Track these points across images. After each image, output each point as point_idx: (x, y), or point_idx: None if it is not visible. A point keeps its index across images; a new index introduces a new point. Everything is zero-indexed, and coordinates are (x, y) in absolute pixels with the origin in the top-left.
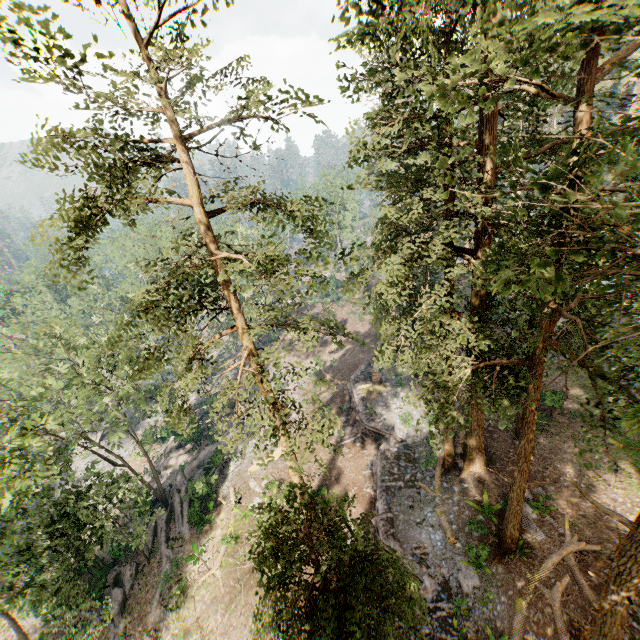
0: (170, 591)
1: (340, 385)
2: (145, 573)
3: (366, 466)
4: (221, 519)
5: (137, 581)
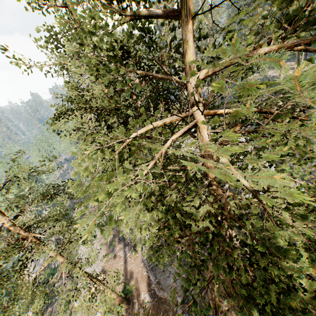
0: None
1: (115, 227)
2: None
3: (140, 261)
4: None
5: None
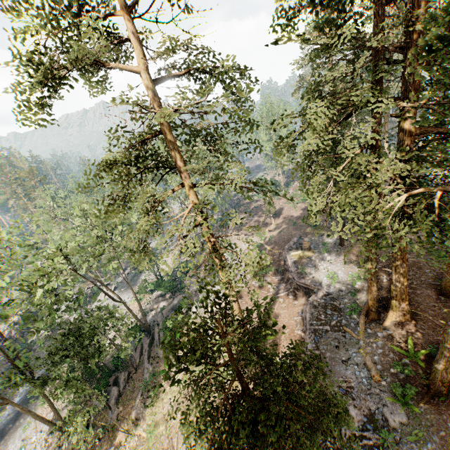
0: (148, 393)
1: (277, 253)
2: (133, 379)
3: (297, 313)
4: None
5: (128, 384)
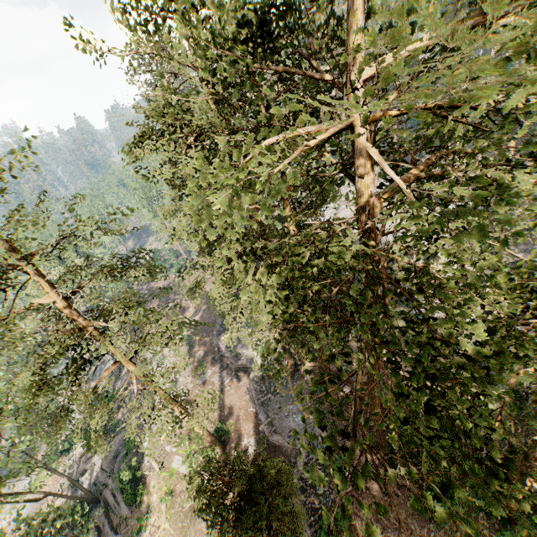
0: None
1: (208, 341)
2: None
3: (245, 393)
4: (153, 486)
5: None
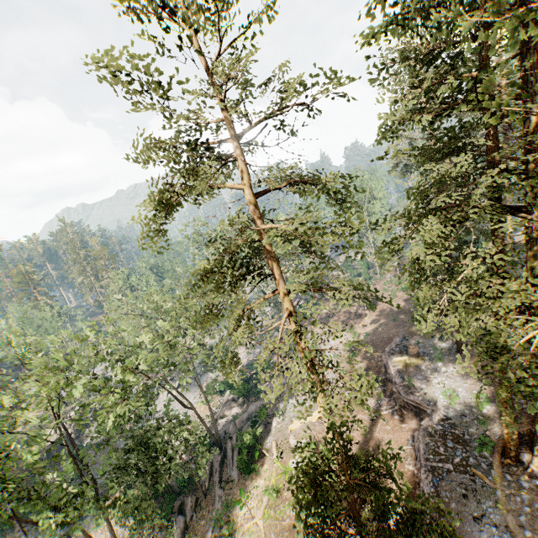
0: (220, 529)
1: (374, 356)
2: (202, 507)
3: (406, 441)
4: (264, 470)
5: (195, 513)
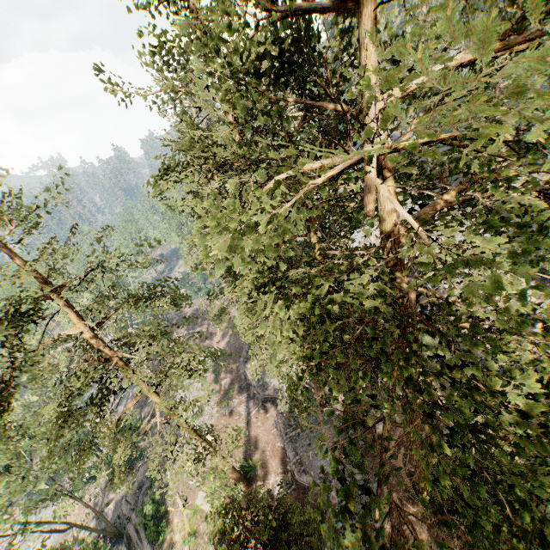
0: None
1: (234, 368)
2: None
3: (272, 426)
4: (176, 524)
5: None
